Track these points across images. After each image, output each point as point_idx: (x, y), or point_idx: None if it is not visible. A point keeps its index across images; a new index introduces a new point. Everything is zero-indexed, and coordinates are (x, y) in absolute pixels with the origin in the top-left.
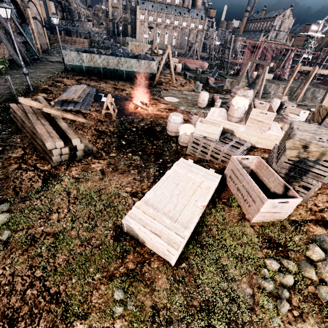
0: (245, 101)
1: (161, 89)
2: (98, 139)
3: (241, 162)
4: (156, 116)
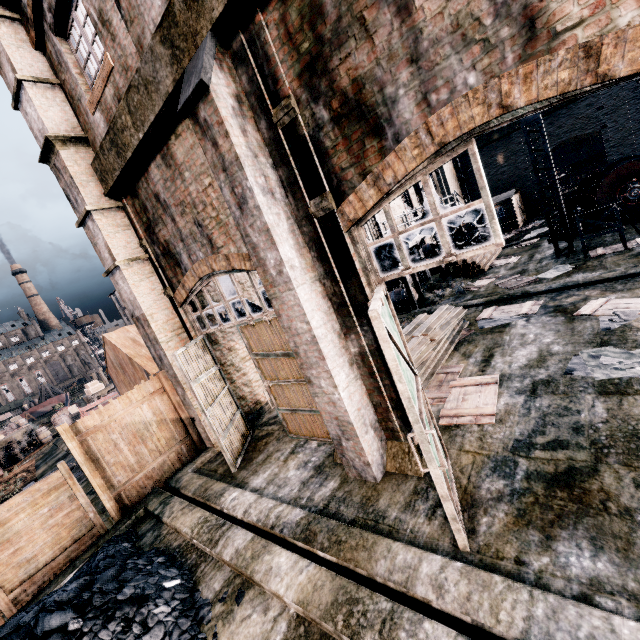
0: None
1: None
2: None
3: None
4: None
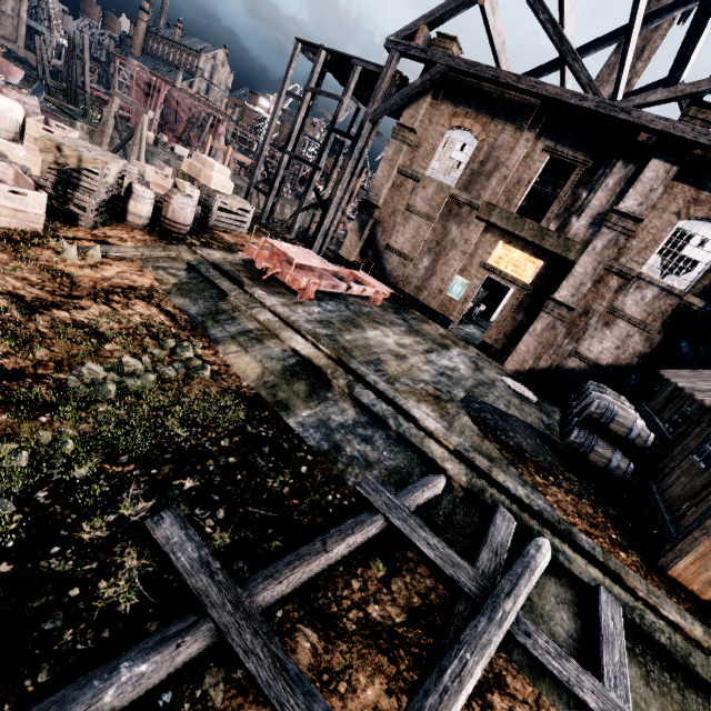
0: (11, 103)
1: None
2: None
3: None
4: None
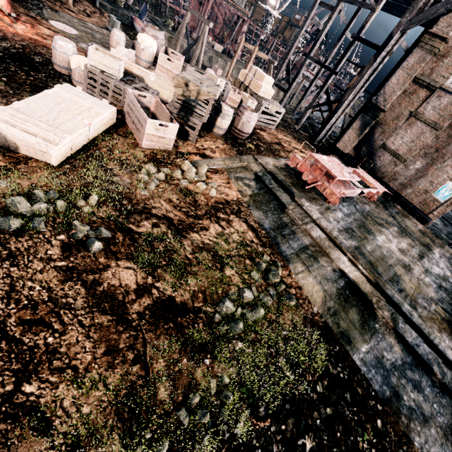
0: (151, 40)
1: (44, 5)
2: None
3: (139, 99)
4: (32, 41)
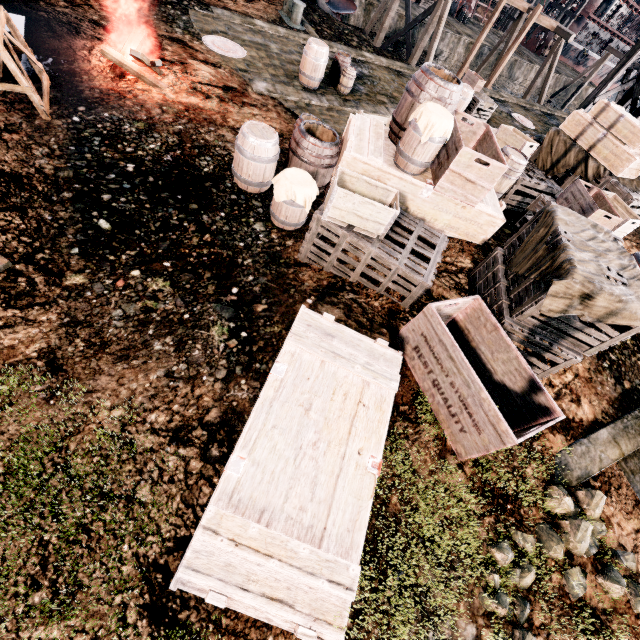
0: (449, 122)
1: None
2: (1, 211)
3: (441, 311)
4: (191, 115)
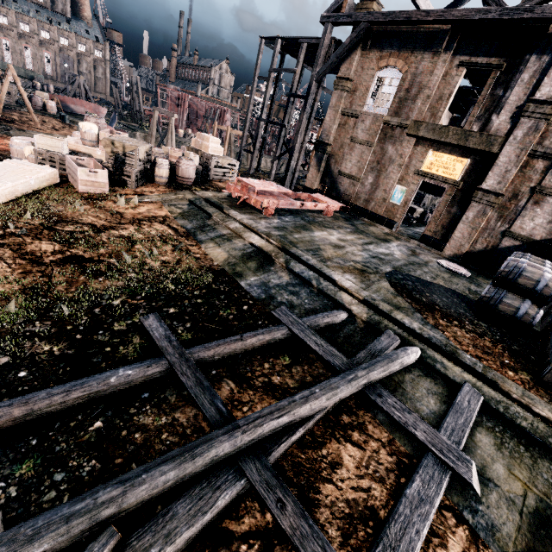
0: (91, 124)
1: (12, 128)
2: None
3: (78, 162)
4: None
